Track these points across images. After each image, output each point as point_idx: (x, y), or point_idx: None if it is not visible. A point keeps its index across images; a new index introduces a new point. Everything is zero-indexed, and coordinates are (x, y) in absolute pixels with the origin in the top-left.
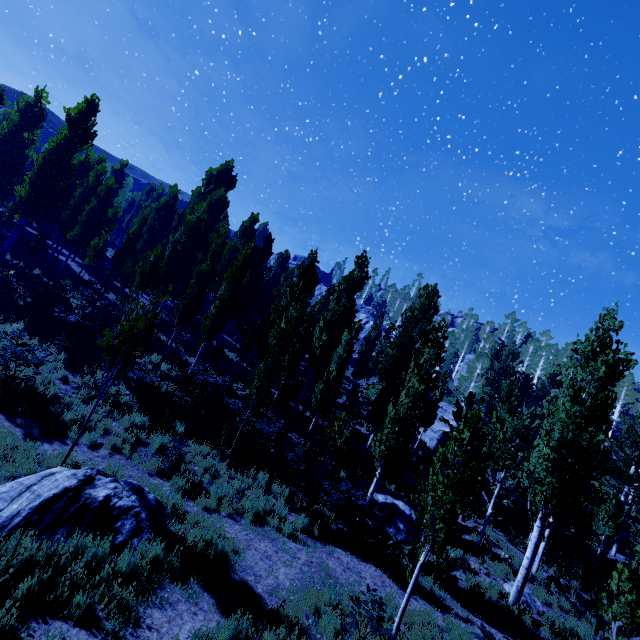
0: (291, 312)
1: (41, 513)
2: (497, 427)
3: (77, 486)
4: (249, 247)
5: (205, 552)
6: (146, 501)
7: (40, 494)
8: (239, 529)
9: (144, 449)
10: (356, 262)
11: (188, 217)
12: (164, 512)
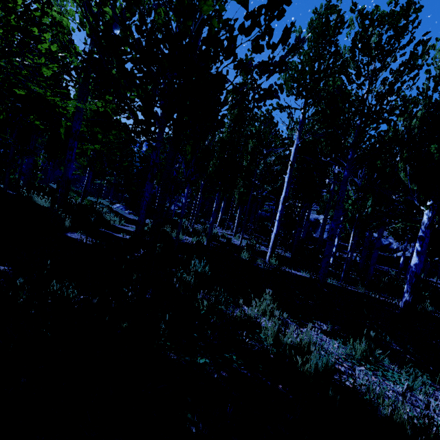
0: None
1: None
2: None
3: None
4: None
5: None
6: None
7: None
8: None
9: None
10: None
11: None
12: None
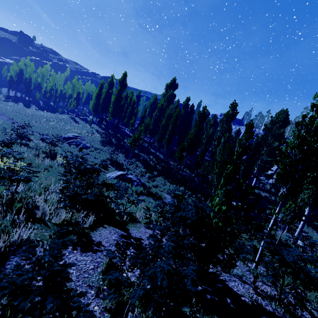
0: (192, 131)
1: (117, 177)
2: None
3: (124, 174)
4: (177, 110)
5: (155, 194)
6: (141, 182)
7: (117, 174)
8: (168, 196)
9: (144, 177)
10: (230, 106)
11: (158, 105)
12: (146, 186)
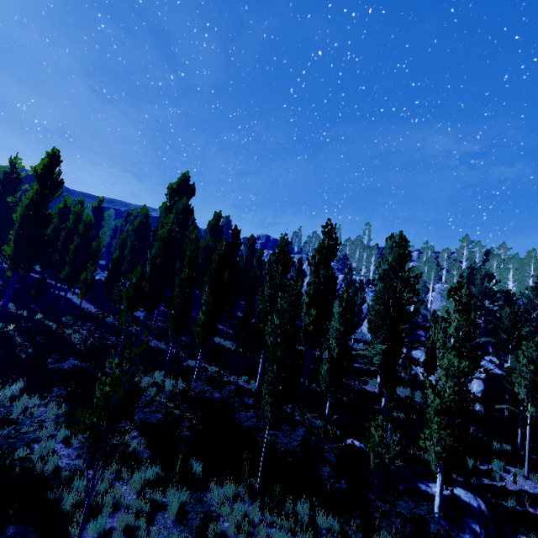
0: (280, 303)
1: None
2: (531, 369)
3: None
4: (221, 246)
5: None
6: None
7: None
8: None
9: (162, 516)
10: (323, 232)
11: (160, 232)
12: None
